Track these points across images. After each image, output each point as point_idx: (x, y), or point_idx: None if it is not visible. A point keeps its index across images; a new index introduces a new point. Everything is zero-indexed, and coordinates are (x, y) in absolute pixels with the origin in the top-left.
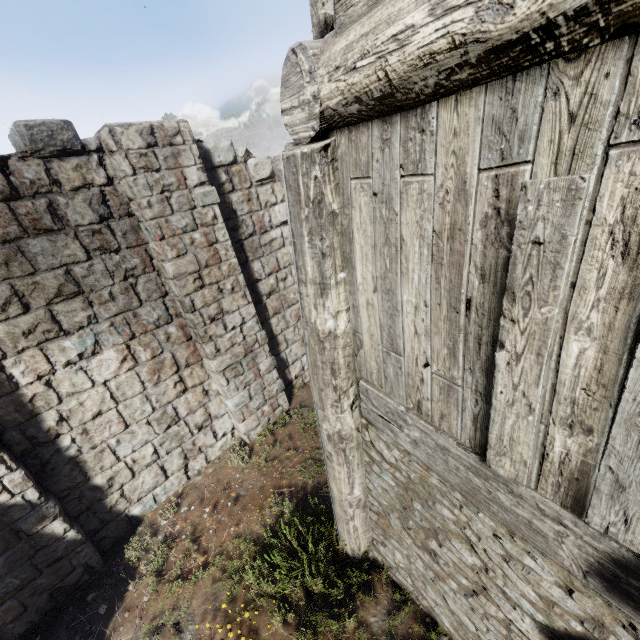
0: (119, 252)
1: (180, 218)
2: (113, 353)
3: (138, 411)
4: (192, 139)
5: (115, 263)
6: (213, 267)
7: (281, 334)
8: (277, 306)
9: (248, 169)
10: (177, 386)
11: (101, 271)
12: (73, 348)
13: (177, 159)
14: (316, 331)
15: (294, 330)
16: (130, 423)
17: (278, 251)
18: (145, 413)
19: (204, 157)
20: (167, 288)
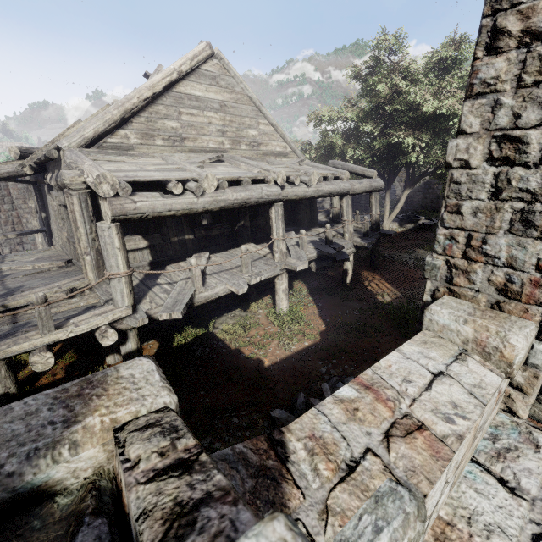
0: (1, 190)
1: (21, 185)
2: None
3: None
4: None
5: None
6: None
7: None
8: None
9: None
10: (12, 229)
11: None
12: None
13: None
14: (29, 206)
15: None
16: None
17: None
18: (0, 232)
19: None
20: (14, 202)
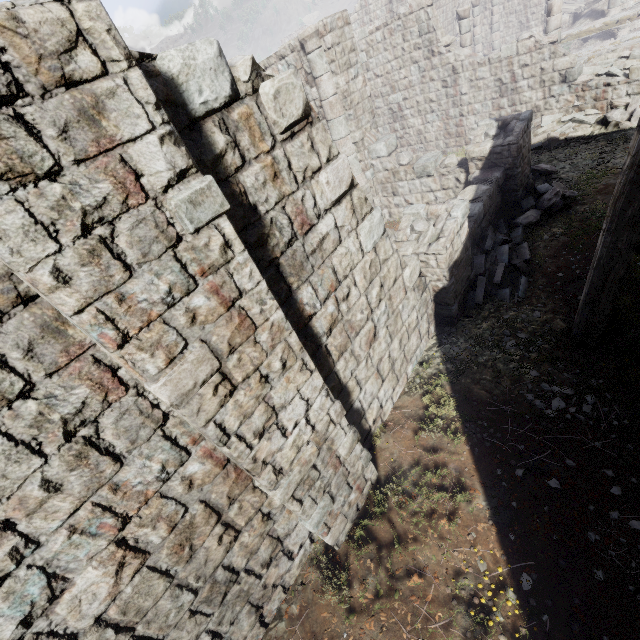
0: (31, 394)
1: (151, 278)
2: (94, 572)
3: (171, 613)
4: (123, 53)
5: (30, 421)
6: (243, 346)
7: (351, 378)
8: (342, 342)
9: (262, 107)
10: (223, 539)
11: (1, 454)
12: (1, 622)
13: (98, 124)
14: None
15: (366, 363)
16: (163, 636)
17: (333, 254)
18: (183, 607)
19: (166, 99)
20: (163, 408)
